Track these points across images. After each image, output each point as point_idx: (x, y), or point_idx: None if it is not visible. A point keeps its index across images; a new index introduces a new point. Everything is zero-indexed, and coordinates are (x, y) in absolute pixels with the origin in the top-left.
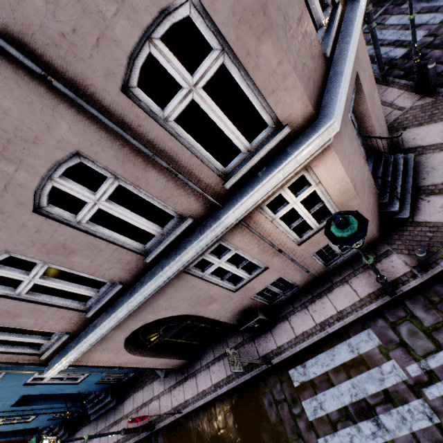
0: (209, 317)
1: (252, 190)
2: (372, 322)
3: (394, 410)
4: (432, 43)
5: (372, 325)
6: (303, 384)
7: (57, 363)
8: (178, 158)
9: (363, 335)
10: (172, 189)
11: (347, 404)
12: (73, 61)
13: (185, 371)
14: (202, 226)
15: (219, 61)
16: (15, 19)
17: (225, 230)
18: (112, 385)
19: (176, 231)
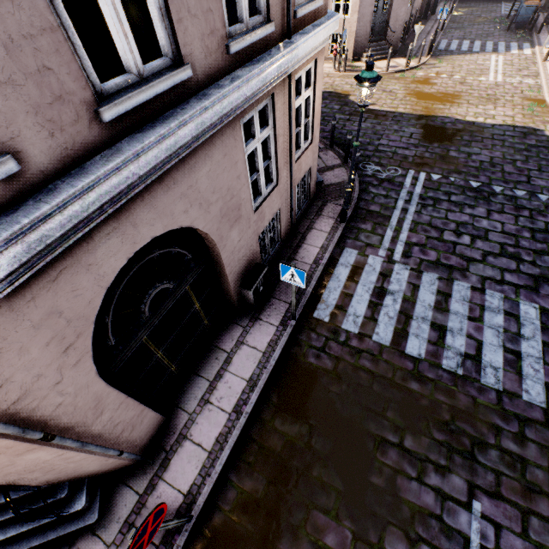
0: (224, 262)
1: (313, 31)
2: (344, 244)
3: (392, 278)
4: None
5: (345, 245)
6: (332, 314)
7: None
8: None
9: (345, 253)
10: None
11: (369, 298)
12: None
13: (156, 454)
14: (277, 47)
15: None
16: None
17: (284, 75)
18: None
19: (264, 29)
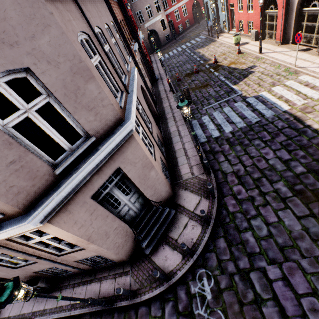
0: None
1: None
2: (94, 318)
3: None
4: (229, 139)
5: None
6: None
7: None
8: None
9: None
10: None
11: None
12: None
13: None
14: None
15: None
16: None
17: None
18: None
19: None
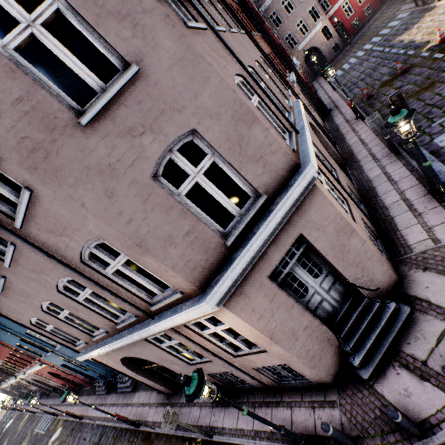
0: (176, 371)
1: (163, 320)
2: None
3: None
4: None
5: None
6: None
7: (81, 356)
8: (118, 290)
9: None
10: (120, 301)
11: None
12: (59, 251)
13: (170, 398)
14: (144, 323)
15: (126, 258)
16: (37, 239)
17: (160, 330)
18: None
19: (129, 320)
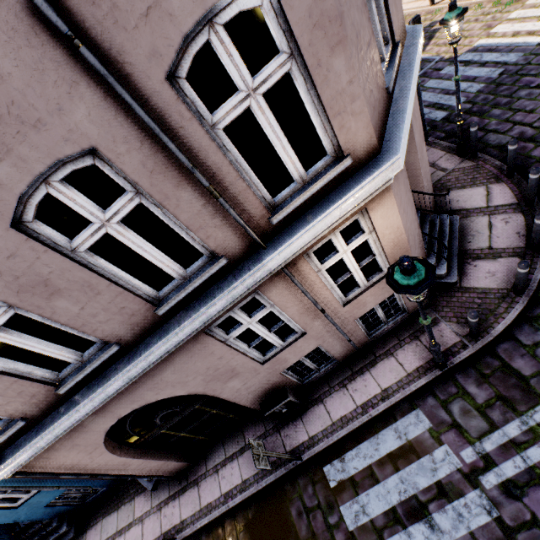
0: (226, 398)
1: (304, 228)
2: (421, 401)
3: (450, 505)
4: (471, 110)
5: (421, 405)
6: (341, 483)
7: None
8: (221, 177)
9: (411, 417)
10: (208, 217)
11: (395, 504)
12: (112, 28)
13: (184, 479)
14: (237, 270)
15: (286, 67)
16: None
17: (264, 278)
18: (70, 508)
19: (204, 274)
